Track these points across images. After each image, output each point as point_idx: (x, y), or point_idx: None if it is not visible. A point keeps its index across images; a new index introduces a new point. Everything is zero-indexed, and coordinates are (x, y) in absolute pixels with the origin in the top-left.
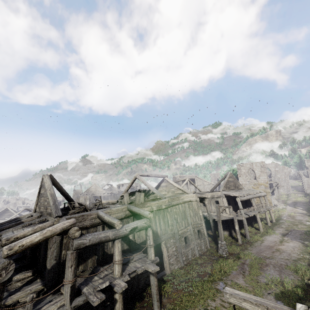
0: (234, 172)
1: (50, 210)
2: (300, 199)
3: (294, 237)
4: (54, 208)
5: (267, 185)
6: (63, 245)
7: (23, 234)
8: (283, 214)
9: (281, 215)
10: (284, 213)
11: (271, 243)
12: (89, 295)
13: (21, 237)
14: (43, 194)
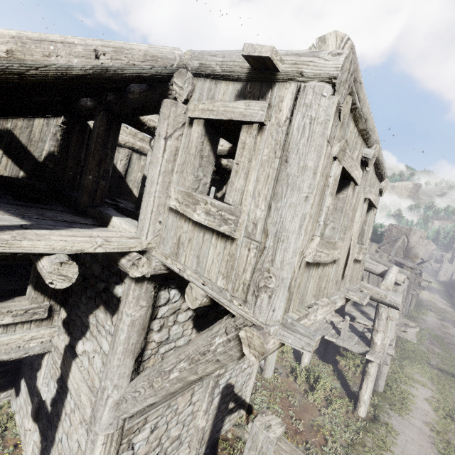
0: (373, 230)
1: None
2: (434, 285)
3: (452, 325)
4: None
5: (416, 260)
6: None
7: None
8: (421, 297)
9: (420, 297)
10: (422, 296)
11: (435, 324)
12: (400, 333)
13: None
14: None
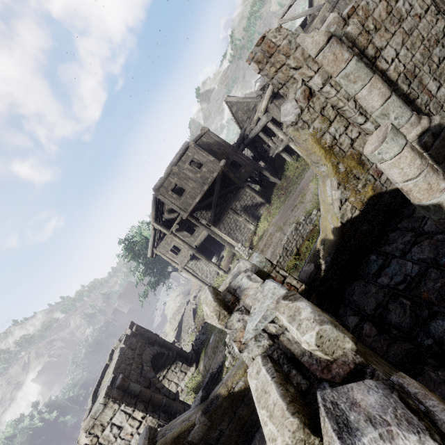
0: None
1: (253, 105)
2: None
3: None
4: (254, 99)
5: None
6: (278, 106)
7: (256, 117)
8: None
9: None
10: None
11: None
12: None
13: (257, 119)
14: (237, 109)
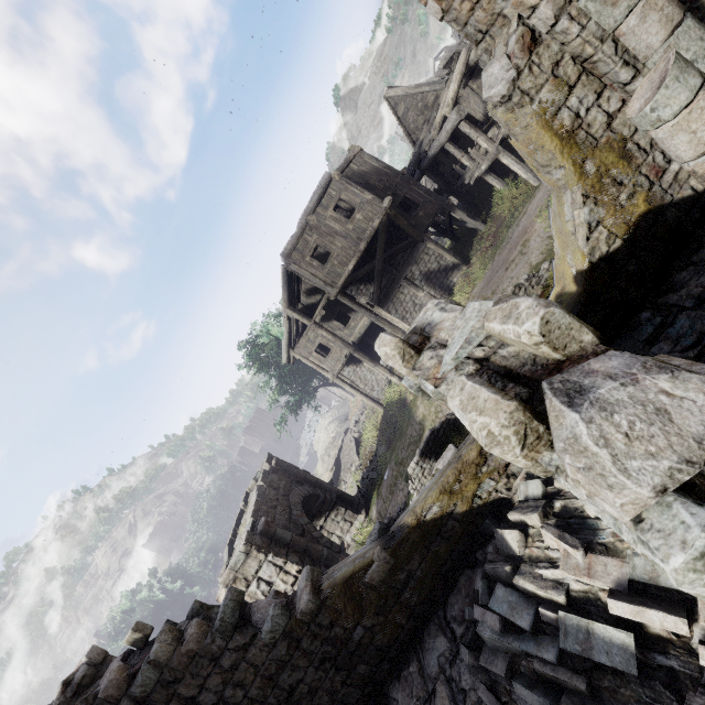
0: None
1: (433, 96)
2: None
3: None
4: (434, 86)
5: None
6: (477, 91)
7: (440, 117)
8: None
9: None
10: None
11: None
12: None
13: (441, 120)
14: (406, 109)
